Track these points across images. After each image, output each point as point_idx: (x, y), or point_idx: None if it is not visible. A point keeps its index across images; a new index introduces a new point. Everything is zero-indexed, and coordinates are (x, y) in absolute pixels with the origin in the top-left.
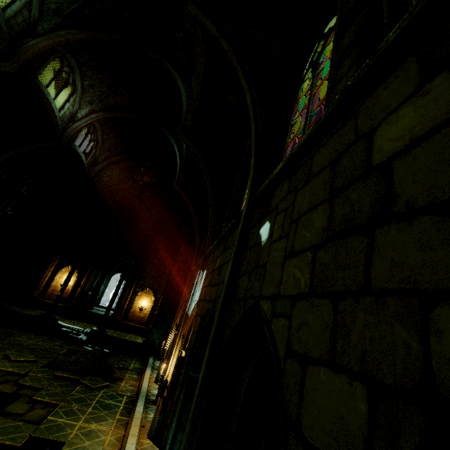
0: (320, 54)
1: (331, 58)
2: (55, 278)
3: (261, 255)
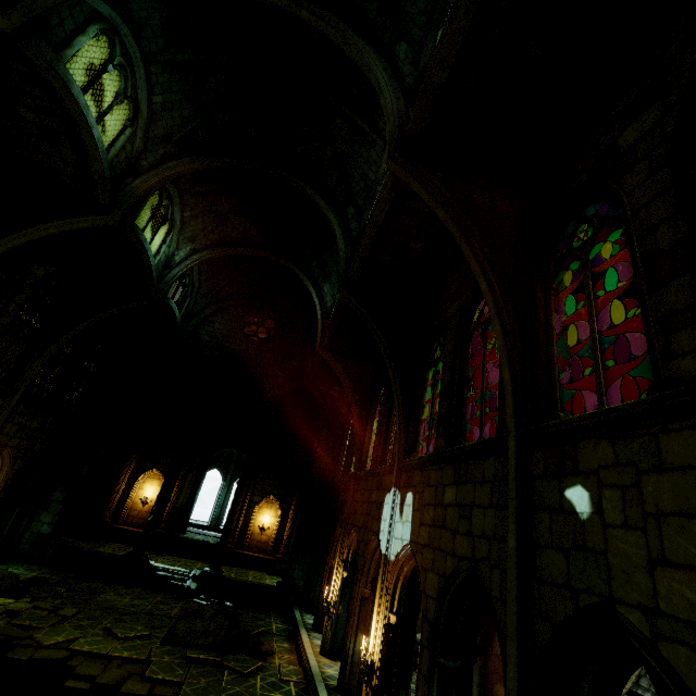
0: (588, 247)
1: (638, 294)
2: (132, 491)
3: (586, 534)
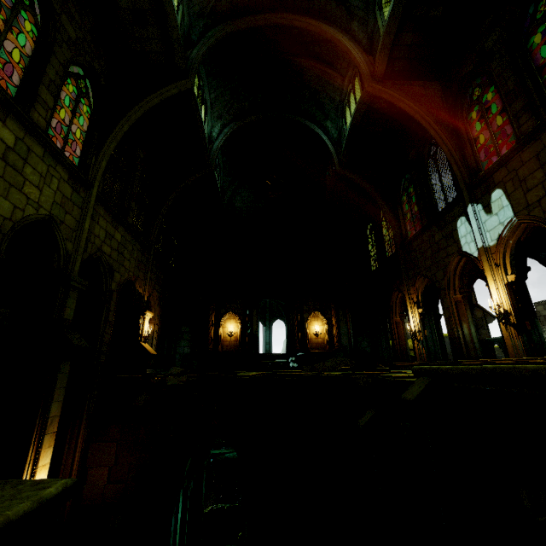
0: None
1: None
2: (220, 329)
3: None
